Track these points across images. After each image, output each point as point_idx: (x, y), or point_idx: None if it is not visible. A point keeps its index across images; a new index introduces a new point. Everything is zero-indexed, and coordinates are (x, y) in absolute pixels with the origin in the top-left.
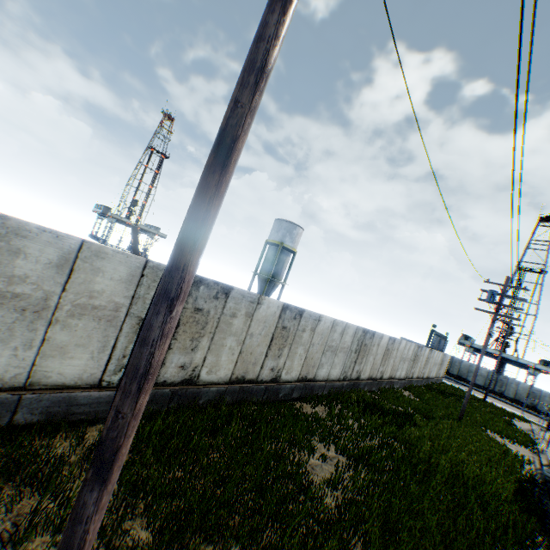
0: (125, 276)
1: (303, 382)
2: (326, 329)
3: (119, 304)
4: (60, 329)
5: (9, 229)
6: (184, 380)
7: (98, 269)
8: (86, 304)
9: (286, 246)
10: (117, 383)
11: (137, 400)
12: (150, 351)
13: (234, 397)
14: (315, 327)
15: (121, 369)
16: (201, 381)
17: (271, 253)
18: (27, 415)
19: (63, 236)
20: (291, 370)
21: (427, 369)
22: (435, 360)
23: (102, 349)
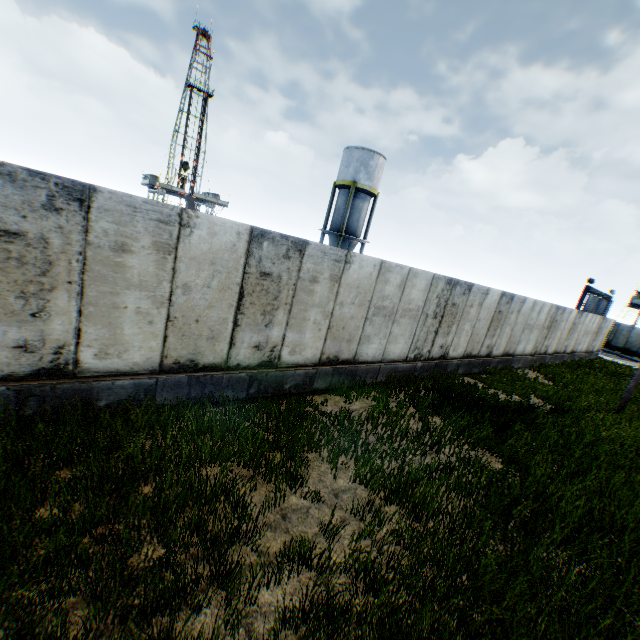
0: None
1: (333, 366)
2: (365, 278)
3: None
4: None
5: None
6: (41, 370)
7: None
8: None
9: (361, 186)
10: None
11: None
12: None
13: (180, 393)
14: (341, 275)
15: None
16: (88, 370)
17: (341, 199)
18: None
19: None
20: (302, 348)
21: (572, 341)
22: (586, 327)
23: None
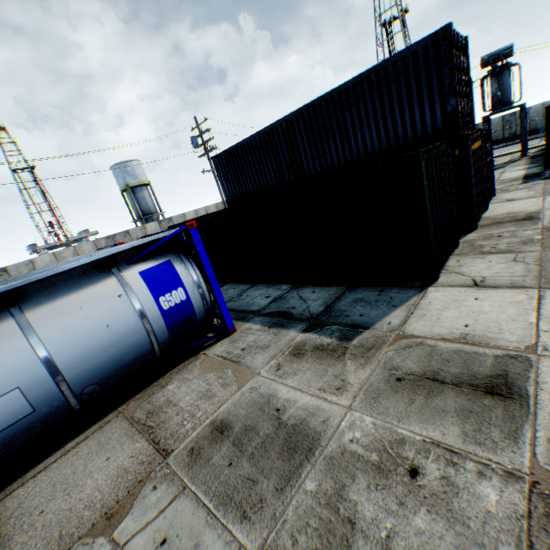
0: None
1: None
2: (50, 262)
3: None
4: None
5: None
6: None
7: None
8: None
9: (133, 185)
10: None
11: None
12: None
13: None
14: (35, 268)
15: None
16: None
17: (129, 198)
18: None
19: None
20: None
21: None
22: None
23: None
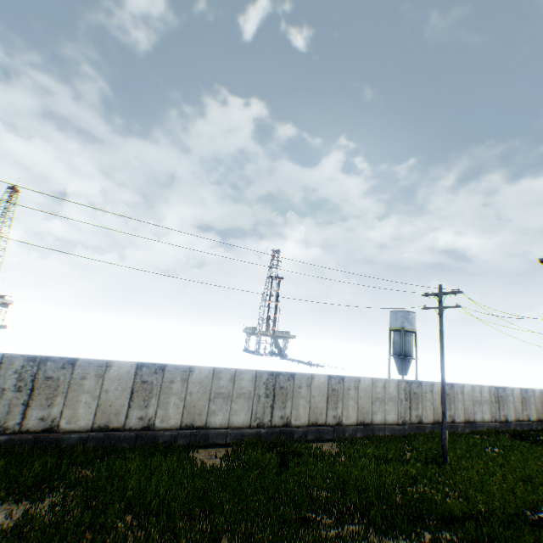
0: (394, 386)
1: (468, 423)
2: (468, 391)
3: (395, 395)
4: (386, 405)
5: (374, 381)
6: (418, 421)
7: (389, 386)
8: (389, 397)
9: (407, 329)
10: (401, 423)
11: (445, 406)
12: (444, 399)
13: (437, 430)
14: (462, 391)
15: (401, 418)
16: (423, 422)
17: (396, 337)
18: (387, 432)
19: (382, 379)
20: (458, 416)
21: None
22: None
23: (395, 411)
